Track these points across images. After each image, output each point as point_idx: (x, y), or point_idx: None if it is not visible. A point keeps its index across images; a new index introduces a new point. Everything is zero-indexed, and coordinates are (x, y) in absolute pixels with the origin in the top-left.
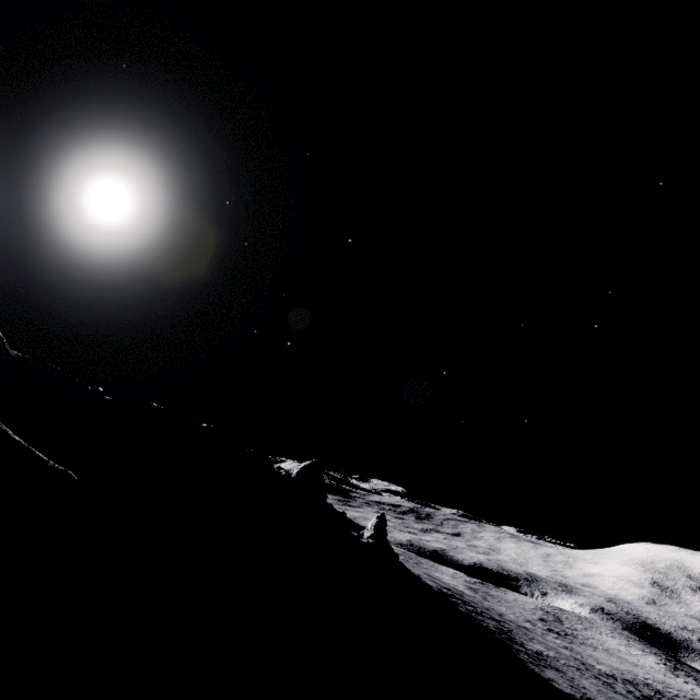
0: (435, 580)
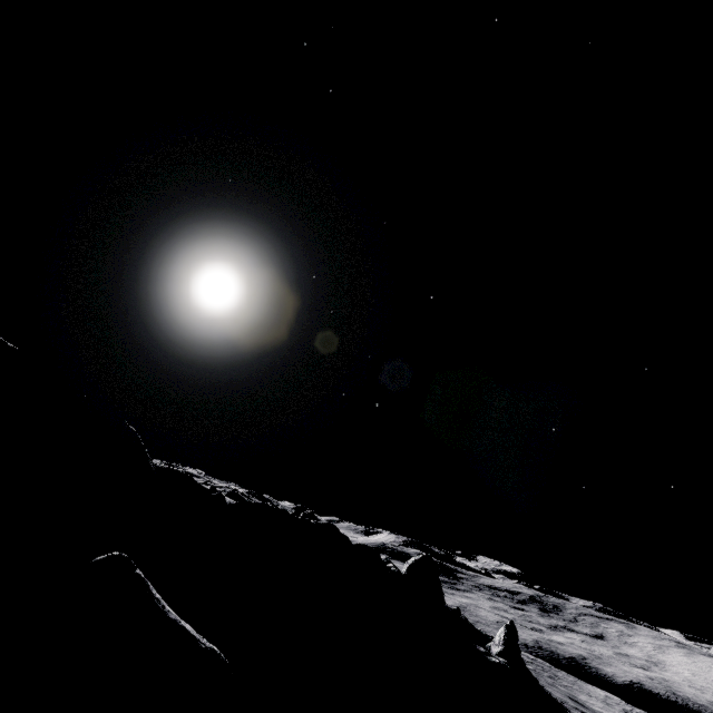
0: (584, 708)
